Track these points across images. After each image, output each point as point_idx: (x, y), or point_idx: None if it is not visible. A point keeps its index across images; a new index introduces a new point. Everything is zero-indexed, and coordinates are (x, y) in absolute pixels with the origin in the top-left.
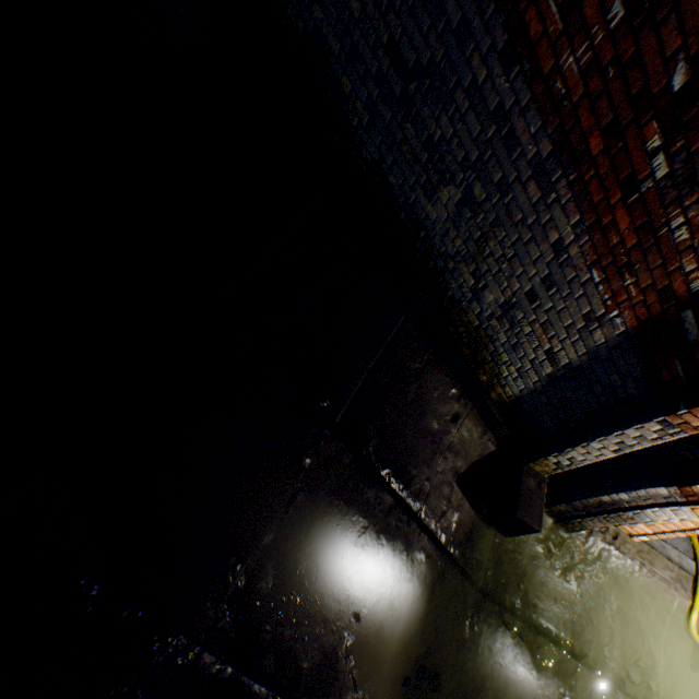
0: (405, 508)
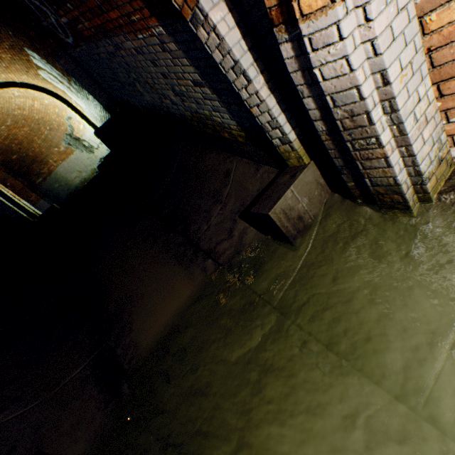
0: (191, 242)
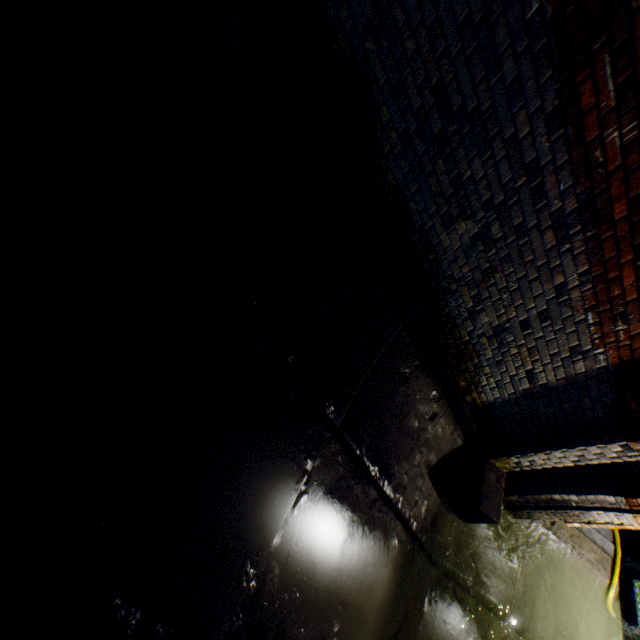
0: (386, 500)
